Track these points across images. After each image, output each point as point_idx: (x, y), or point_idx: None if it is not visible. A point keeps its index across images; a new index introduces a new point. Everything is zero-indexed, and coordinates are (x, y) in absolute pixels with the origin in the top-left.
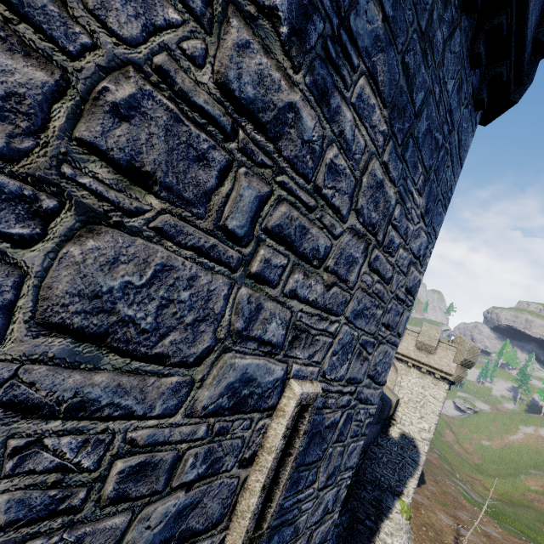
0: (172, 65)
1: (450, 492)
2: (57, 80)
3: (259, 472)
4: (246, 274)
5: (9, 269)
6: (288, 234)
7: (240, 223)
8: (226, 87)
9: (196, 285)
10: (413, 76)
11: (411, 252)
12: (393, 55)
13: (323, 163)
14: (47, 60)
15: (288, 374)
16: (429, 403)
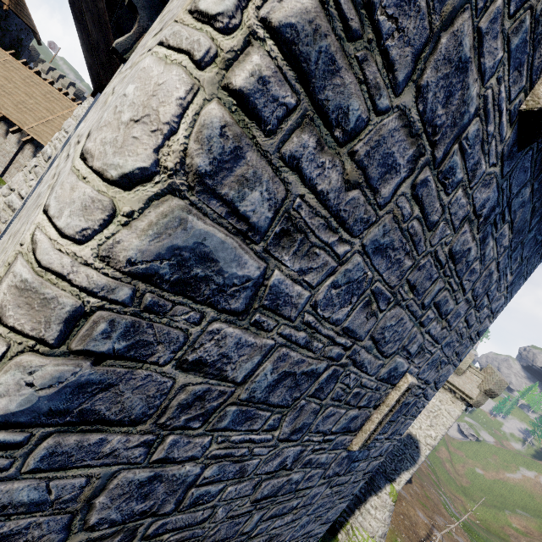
0: (439, 248)
1: (433, 498)
2: (412, 263)
3: (379, 414)
4: (419, 321)
5: (375, 319)
6: (440, 303)
7: (428, 300)
8: (450, 250)
9: (404, 325)
10: (536, 211)
11: (491, 309)
12: (528, 206)
13: (469, 269)
14: (413, 258)
15: (407, 370)
16: (442, 416)
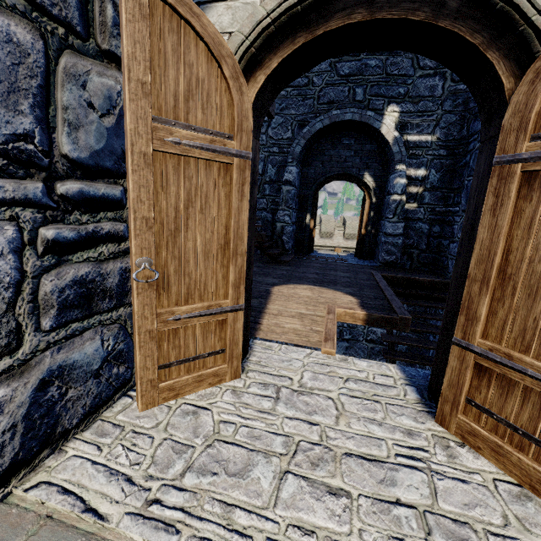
0: None
1: None
2: None
3: None
4: None
5: None
6: None
7: None
8: None
9: None
10: None
11: None
12: None
13: None
14: None
15: None
16: None
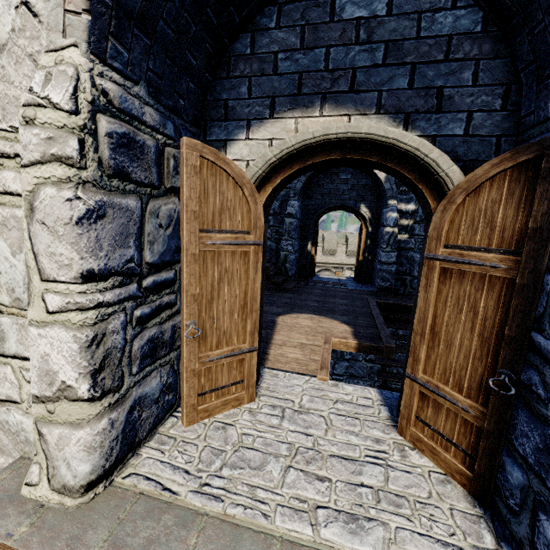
0: None
1: None
2: None
3: None
4: None
5: None
6: None
7: None
8: None
9: None
10: None
11: None
12: None
13: None
14: None
15: None
16: None
